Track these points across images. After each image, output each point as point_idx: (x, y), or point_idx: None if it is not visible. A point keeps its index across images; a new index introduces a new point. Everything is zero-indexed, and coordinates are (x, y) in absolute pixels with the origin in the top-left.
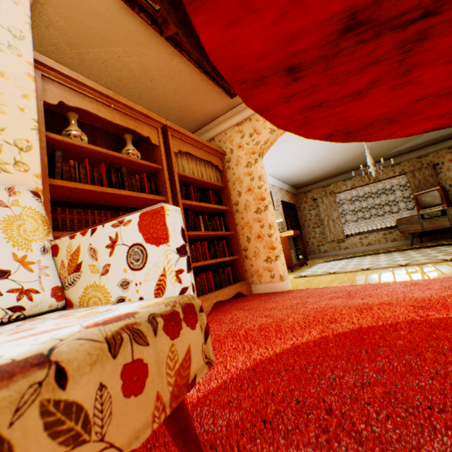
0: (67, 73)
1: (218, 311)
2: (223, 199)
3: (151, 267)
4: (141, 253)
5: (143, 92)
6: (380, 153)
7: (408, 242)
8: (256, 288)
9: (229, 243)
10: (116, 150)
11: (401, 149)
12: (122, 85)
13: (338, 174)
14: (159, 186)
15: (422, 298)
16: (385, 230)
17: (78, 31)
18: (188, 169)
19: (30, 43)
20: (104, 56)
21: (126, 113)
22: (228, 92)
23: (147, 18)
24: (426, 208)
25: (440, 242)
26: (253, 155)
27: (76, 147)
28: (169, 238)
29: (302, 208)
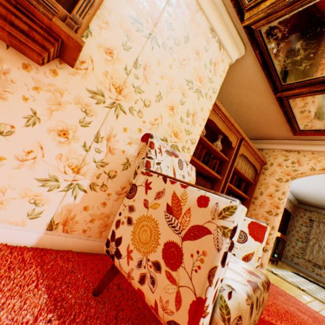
0: (217, 104)
1: None
2: (248, 190)
3: (246, 246)
4: (243, 236)
5: (239, 111)
6: None
7: None
8: None
9: None
10: (209, 139)
11: None
12: (230, 104)
13: None
14: (221, 169)
15: None
16: None
17: (229, 79)
18: (239, 165)
19: (216, 95)
20: (232, 91)
21: (229, 126)
22: (294, 131)
23: (273, 86)
24: None
25: None
26: (286, 176)
27: (200, 138)
28: (262, 241)
29: (295, 219)
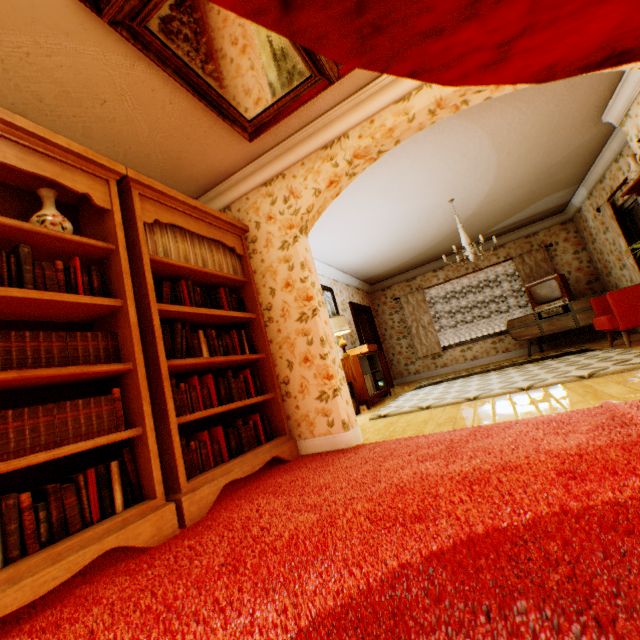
0: None
1: (233, 500)
2: (246, 301)
3: None
4: None
5: (92, 124)
6: (478, 232)
7: (525, 352)
8: (305, 445)
9: (256, 373)
10: (26, 217)
11: (504, 225)
12: (47, 109)
13: (426, 262)
14: (113, 280)
15: (568, 452)
16: (494, 337)
17: None
18: (176, 252)
19: None
20: None
21: (35, 148)
22: (243, 130)
23: None
24: (543, 304)
25: (566, 350)
26: (290, 230)
27: None
28: None
29: (381, 312)
